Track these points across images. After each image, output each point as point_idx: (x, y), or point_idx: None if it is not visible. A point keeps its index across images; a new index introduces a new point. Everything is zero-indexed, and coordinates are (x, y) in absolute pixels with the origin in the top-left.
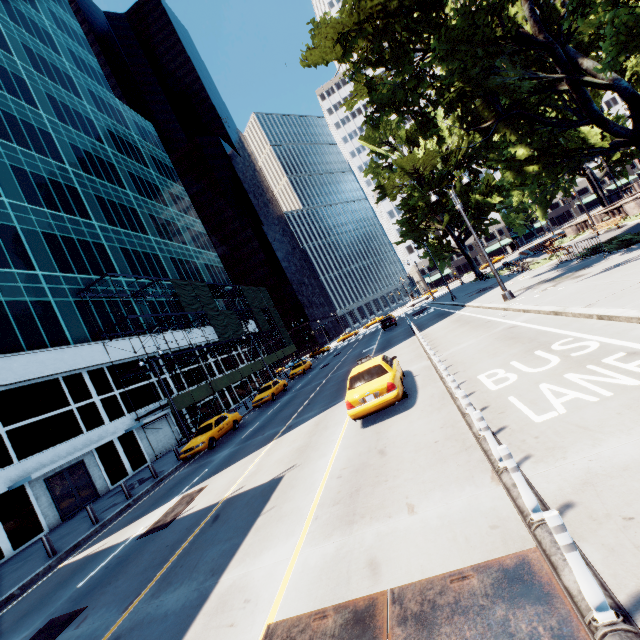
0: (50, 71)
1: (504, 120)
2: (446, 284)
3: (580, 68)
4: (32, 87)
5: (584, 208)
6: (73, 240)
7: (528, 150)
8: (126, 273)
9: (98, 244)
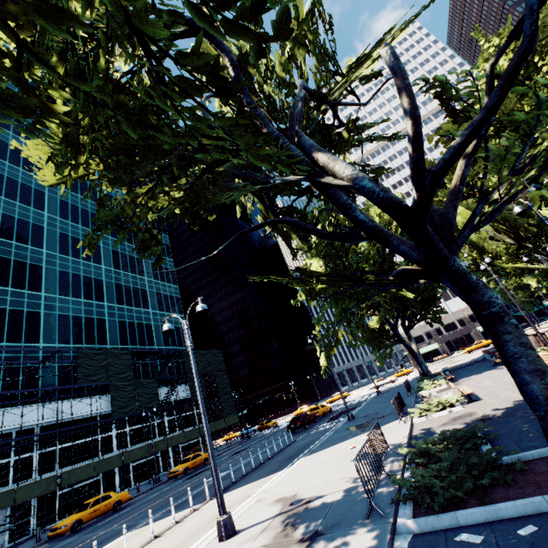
0: (76, 185)
1: (291, 226)
2: (341, 395)
3: (320, 165)
4: (49, 197)
5: (527, 319)
6: (4, 310)
7: (322, 264)
8: (51, 338)
9: (33, 312)
